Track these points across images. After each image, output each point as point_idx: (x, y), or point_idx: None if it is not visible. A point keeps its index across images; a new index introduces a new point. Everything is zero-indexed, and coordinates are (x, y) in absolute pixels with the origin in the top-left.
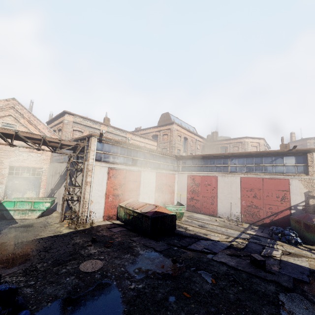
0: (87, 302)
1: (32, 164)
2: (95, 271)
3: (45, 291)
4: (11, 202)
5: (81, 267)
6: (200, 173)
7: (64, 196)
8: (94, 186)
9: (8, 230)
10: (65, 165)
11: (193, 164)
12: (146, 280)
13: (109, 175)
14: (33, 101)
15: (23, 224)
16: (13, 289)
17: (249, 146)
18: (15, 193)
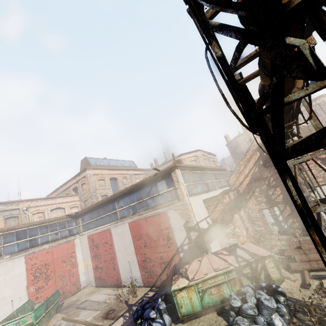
0: None
1: None
2: None
3: None
4: None
5: None
6: (96, 229)
7: None
8: None
9: None
10: None
11: (89, 219)
12: None
13: None
14: None
15: None
16: None
17: (188, 162)
18: None
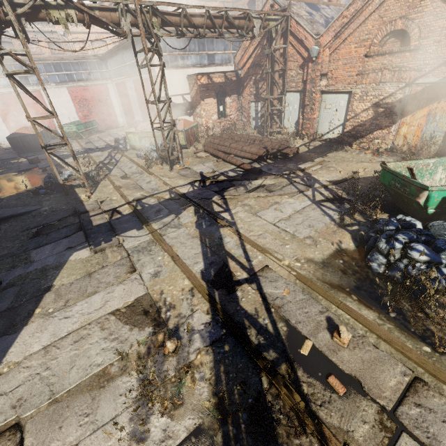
0: None
1: None
2: None
3: None
4: None
5: None
6: (118, 79)
7: None
8: None
9: None
10: None
11: (113, 66)
12: None
13: None
14: None
15: None
16: None
17: None
18: None
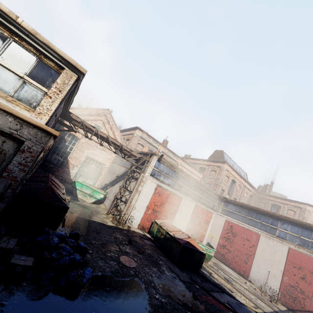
0: (123, 287)
1: (100, 159)
2: (130, 268)
3: (98, 262)
4: (80, 183)
5: (121, 259)
6: (240, 222)
7: (117, 194)
8: (142, 195)
9: (74, 204)
10: (124, 169)
11: (235, 210)
12: (169, 299)
13: (155, 191)
14: (113, 109)
15: (83, 204)
16: (87, 248)
17: (311, 216)
18: (81, 177)
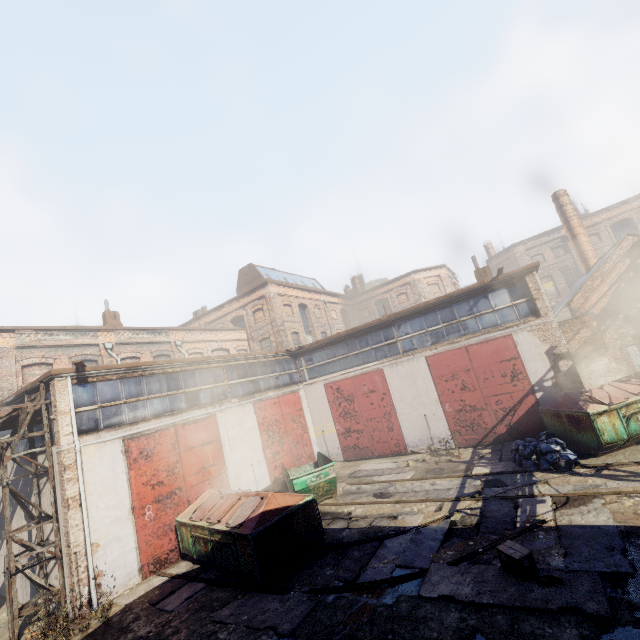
0: None
1: None
2: None
3: None
4: None
5: None
6: (347, 372)
7: (8, 563)
8: (93, 501)
9: None
10: (9, 468)
11: (328, 357)
12: None
13: (131, 458)
14: None
15: None
16: None
17: (425, 286)
18: None
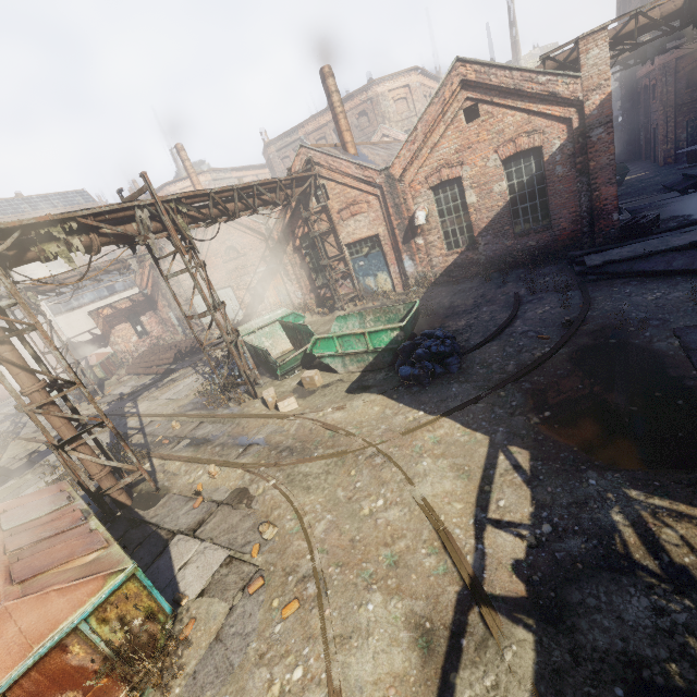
0: None
1: None
2: None
3: None
4: None
5: None
6: None
7: None
8: None
9: None
10: None
11: None
12: None
13: None
14: None
15: None
16: None
17: None
18: None
